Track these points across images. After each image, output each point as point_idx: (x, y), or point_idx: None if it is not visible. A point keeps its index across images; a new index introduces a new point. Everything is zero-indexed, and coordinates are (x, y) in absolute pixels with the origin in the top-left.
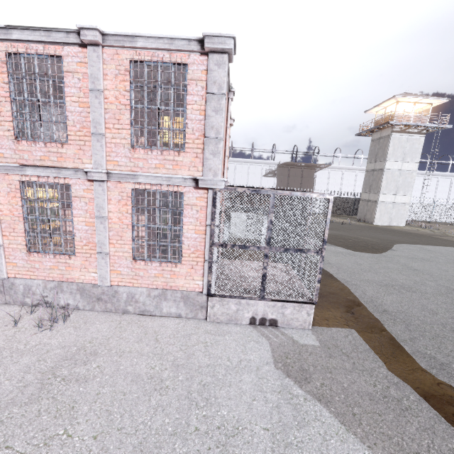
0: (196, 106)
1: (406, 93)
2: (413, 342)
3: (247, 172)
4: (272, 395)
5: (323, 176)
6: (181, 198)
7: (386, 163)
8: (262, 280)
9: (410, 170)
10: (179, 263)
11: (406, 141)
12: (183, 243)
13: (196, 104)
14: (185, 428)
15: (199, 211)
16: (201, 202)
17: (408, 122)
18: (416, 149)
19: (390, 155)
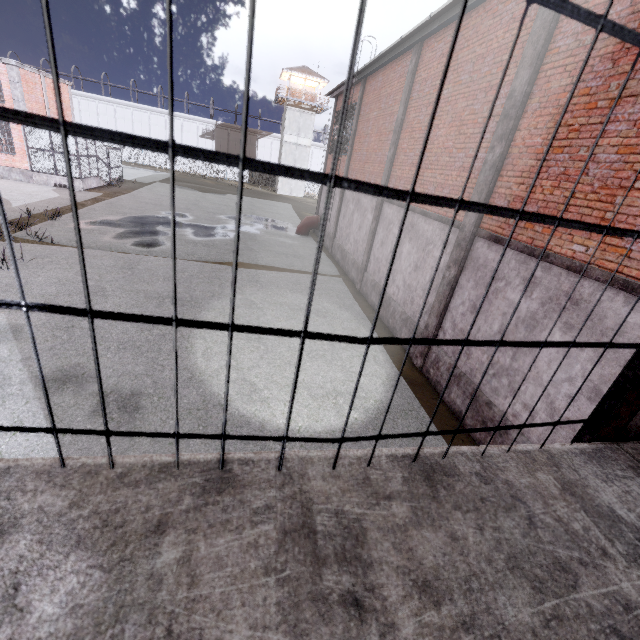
0: (6, 85)
1: (304, 67)
2: (123, 197)
3: (181, 129)
4: (42, 190)
5: (266, 145)
6: (10, 125)
7: (285, 136)
8: (55, 166)
9: (305, 145)
10: (16, 155)
11: (300, 116)
12: (15, 146)
13: (6, 84)
14: (7, 187)
15: (19, 132)
16: (19, 128)
17: (294, 98)
18: (308, 125)
19: (287, 128)
